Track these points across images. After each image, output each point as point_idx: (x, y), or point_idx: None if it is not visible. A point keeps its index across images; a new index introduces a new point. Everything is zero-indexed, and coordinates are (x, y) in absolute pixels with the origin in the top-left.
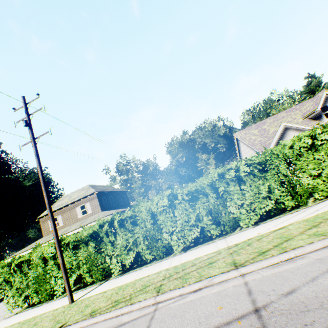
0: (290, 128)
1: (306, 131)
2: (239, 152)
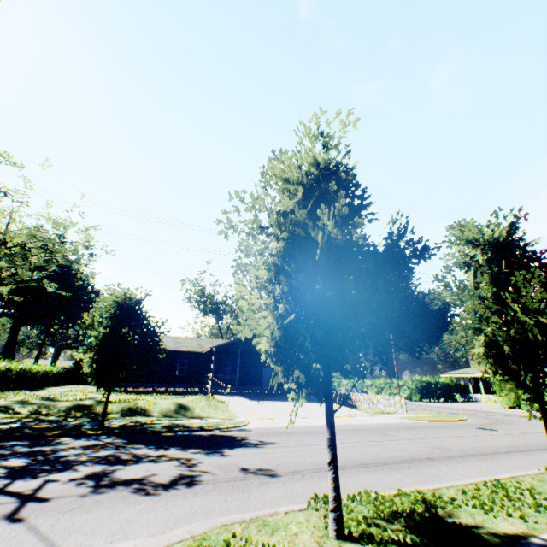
0: None
1: None
2: None
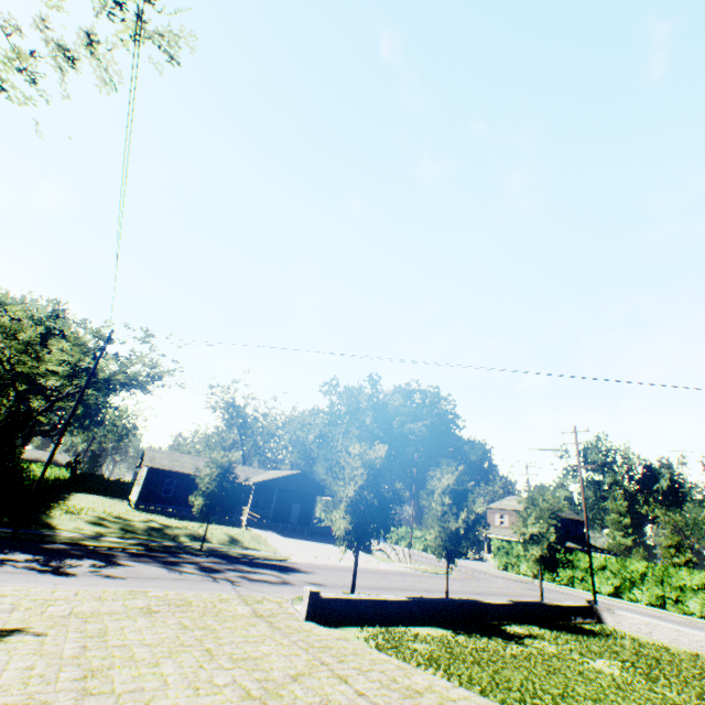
0: None
1: (699, 574)
2: None
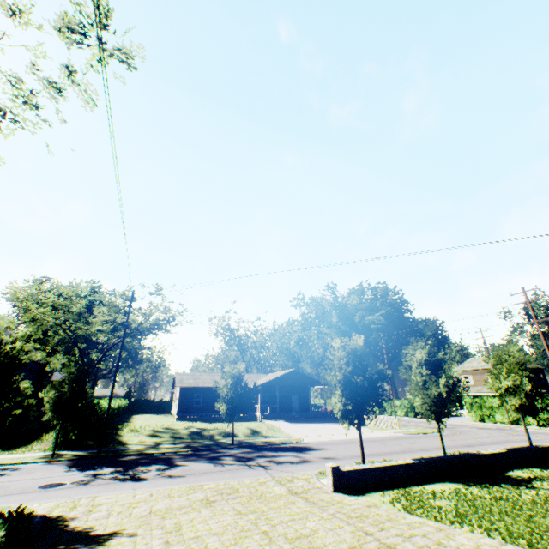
0: None
1: None
2: None
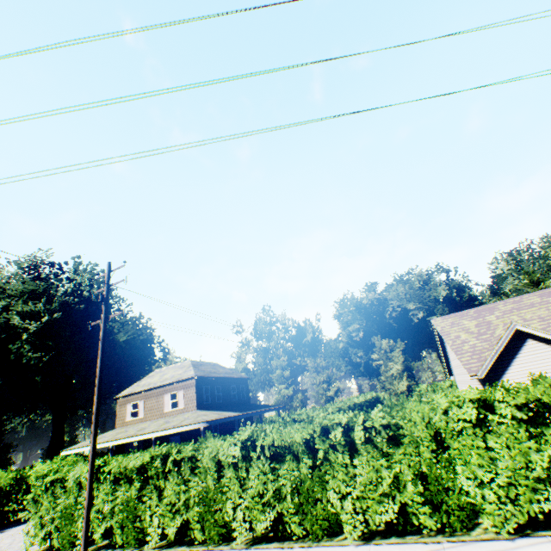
0: (531, 335)
1: (476, 390)
2: (444, 352)
